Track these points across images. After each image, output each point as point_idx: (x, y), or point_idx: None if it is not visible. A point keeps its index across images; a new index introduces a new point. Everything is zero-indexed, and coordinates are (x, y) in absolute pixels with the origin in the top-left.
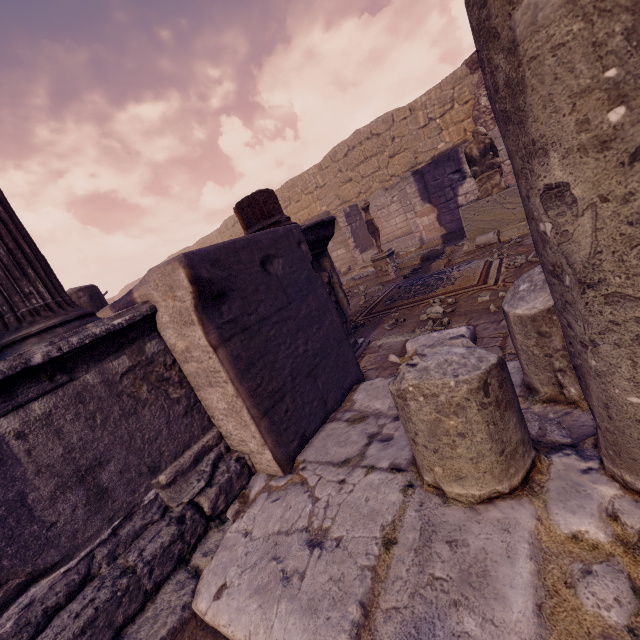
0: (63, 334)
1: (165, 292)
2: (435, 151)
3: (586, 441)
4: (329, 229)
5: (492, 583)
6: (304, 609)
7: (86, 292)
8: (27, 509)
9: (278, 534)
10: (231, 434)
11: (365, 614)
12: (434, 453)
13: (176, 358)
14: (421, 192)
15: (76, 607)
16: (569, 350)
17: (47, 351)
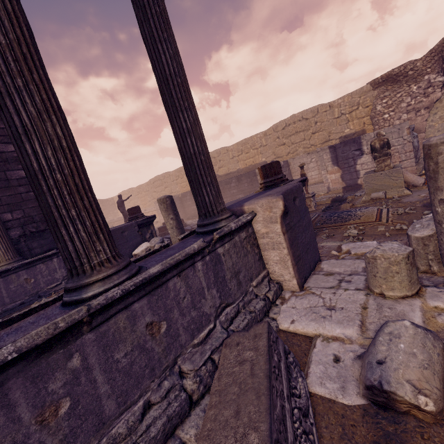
0: (232, 220)
1: (266, 209)
2: (342, 133)
3: (440, 284)
4: (303, 183)
5: (407, 316)
6: (336, 323)
7: (169, 198)
8: (225, 281)
9: (310, 307)
10: (275, 272)
11: (362, 323)
12: (384, 279)
13: (257, 236)
14: (333, 159)
15: (240, 319)
16: (439, 248)
17: (234, 226)
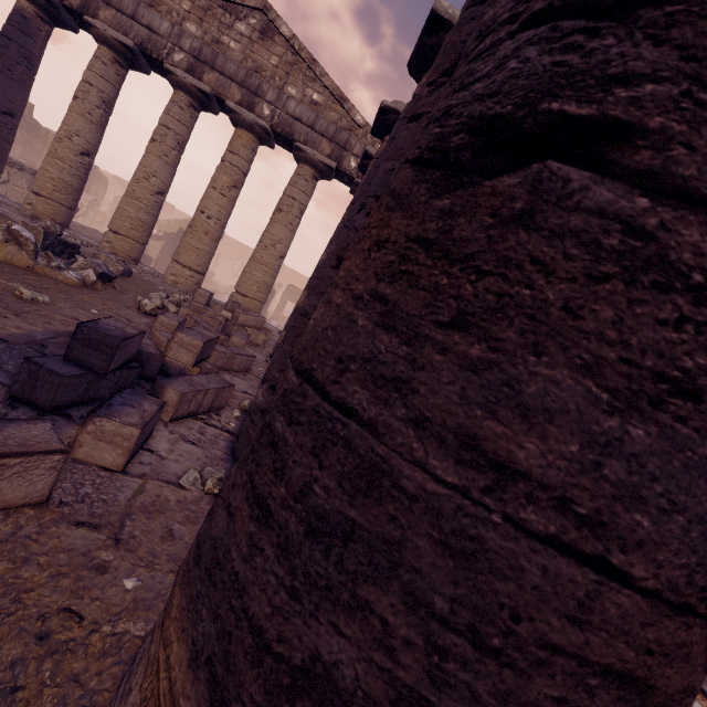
0: None
1: None
2: None
3: None
4: None
5: None
6: None
7: None
8: None
9: None
10: None
11: None
12: None
13: None
14: None
15: None
16: None
17: None
